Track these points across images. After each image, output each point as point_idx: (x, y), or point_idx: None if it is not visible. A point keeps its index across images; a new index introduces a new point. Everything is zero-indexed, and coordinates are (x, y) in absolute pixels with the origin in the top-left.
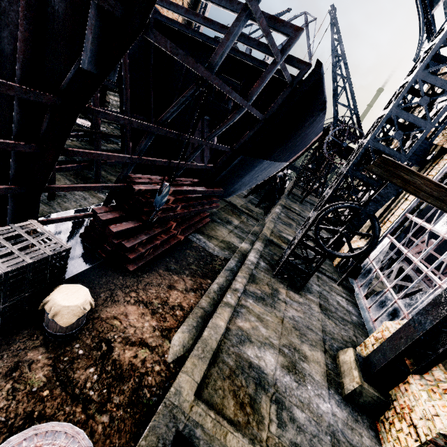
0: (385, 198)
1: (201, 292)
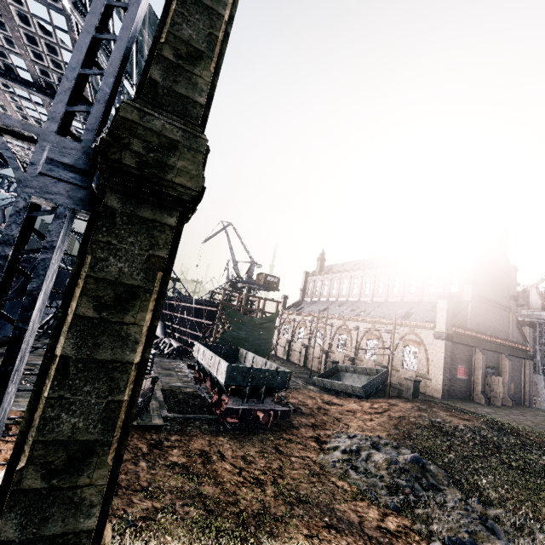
0: (55, 296)
1: (0, 359)
